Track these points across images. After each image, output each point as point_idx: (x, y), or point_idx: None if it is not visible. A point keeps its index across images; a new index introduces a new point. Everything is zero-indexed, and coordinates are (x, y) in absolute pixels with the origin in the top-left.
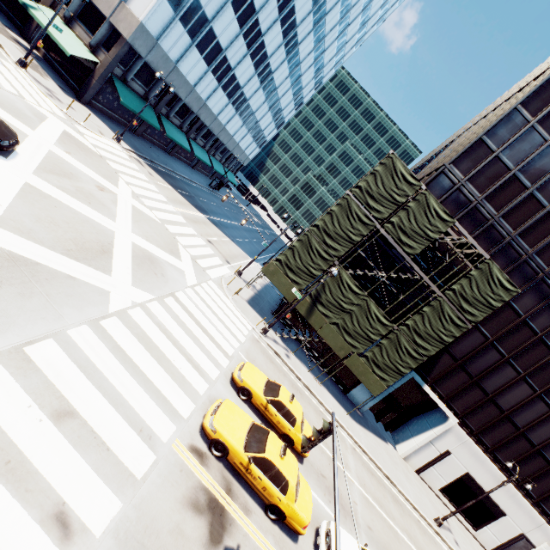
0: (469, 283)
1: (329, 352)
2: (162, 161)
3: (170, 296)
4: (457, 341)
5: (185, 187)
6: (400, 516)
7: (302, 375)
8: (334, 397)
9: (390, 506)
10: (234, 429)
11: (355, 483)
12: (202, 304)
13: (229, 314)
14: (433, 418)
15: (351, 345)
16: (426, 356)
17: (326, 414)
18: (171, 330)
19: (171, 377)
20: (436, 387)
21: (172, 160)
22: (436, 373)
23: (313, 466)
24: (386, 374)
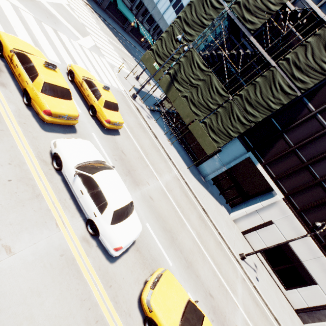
0: (304, 50)
1: (189, 135)
2: (115, 26)
3: (51, 27)
4: (294, 129)
5: (126, 43)
6: (199, 226)
7: (154, 129)
8: (181, 157)
9: (191, 215)
10: (17, 43)
11: (159, 182)
12: (81, 52)
13: (107, 73)
14: (264, 197)
15: (194, 113)
16: (254, 122)
17: (164, 153)
18: (31, 26)
19: (1, 24)
20: (268, 167)
21: (125, 33)
22: (270, 156)
23: (116, 144)
24: (218, 137)
